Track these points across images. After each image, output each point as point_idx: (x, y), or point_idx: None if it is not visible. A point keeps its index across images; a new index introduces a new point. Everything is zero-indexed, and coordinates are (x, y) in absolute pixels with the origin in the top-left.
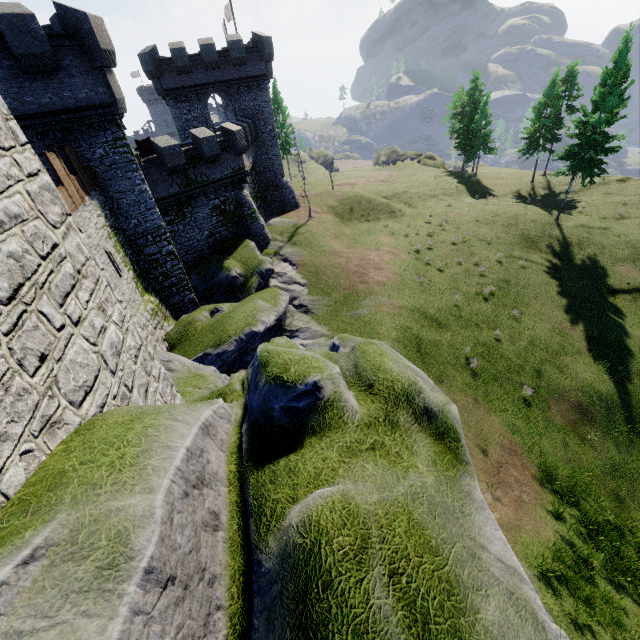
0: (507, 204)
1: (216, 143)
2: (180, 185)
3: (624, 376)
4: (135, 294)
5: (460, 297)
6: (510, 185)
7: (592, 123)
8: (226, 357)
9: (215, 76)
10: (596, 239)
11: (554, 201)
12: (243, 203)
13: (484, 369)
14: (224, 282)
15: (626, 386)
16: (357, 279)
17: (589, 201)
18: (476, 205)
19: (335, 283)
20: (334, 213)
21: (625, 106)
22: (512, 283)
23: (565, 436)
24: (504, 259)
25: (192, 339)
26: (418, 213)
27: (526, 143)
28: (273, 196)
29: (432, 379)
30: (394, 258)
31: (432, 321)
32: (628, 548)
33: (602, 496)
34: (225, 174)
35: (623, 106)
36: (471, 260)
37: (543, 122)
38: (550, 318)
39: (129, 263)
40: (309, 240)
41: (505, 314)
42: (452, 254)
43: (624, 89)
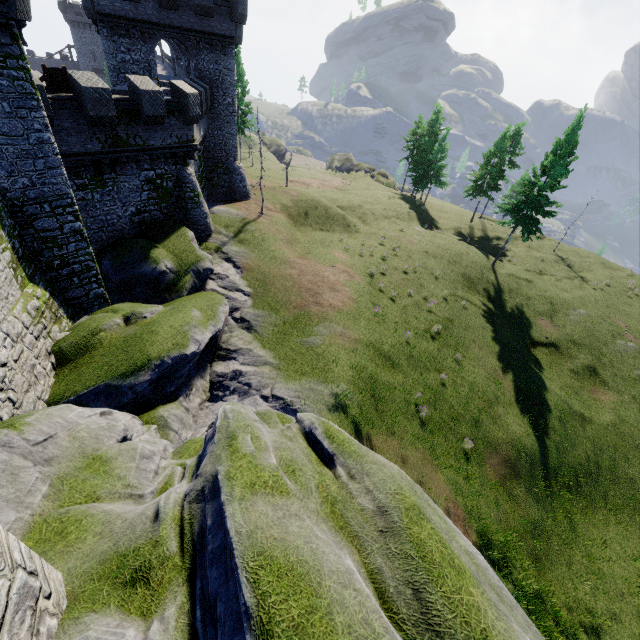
0: (452, 240)
1: (162, 101)
2: (103, 142)
3: (543, 430)
4: (10, 286)
5: (411, 333)
6: (452, 221)
7: (540, 185)
8: (141, 388)
9: (170, 18)
10: (523, 290)
11: (488, 245)
12: (185, 182)
13: (431, 417)
14: (148, 276)
15: (545, 440)
16: (310, 298)
17: (516, 251)
18: (426, 235)
19: (285, 298)
20: (287, 214)
21: (566, 177)
22: (456, 323)
23: (496, 492)
24: (449, 297)
25: (94, 355)
26: (372, 232)
27: (473, 185)
28: (221, 179)
29: (385, 430)
30: (350, 280)
31: (386, 359)
32: (548, 619)
33: (525, 557)
34: (168, 142)
35: (565, 177)
36: (421, 293)
37: (490, 170)
38: (486, 364)
39: (6, 239)
40: (258, 241)
41: (449, 356)
42: (404, 283)
43: (569, 162)
